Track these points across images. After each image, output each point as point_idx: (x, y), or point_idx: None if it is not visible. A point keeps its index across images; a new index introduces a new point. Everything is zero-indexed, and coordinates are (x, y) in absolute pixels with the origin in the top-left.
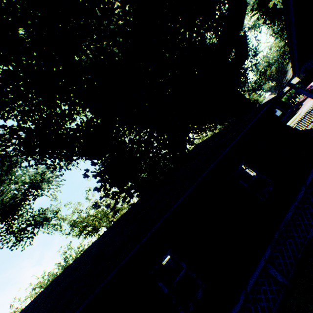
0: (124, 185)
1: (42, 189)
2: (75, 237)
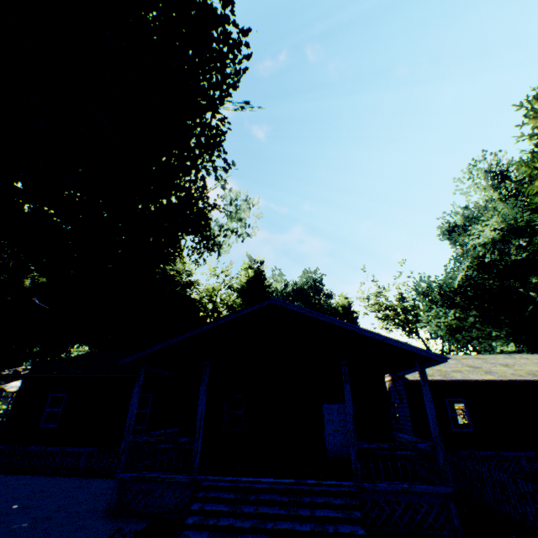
0: None
1: None
2: None
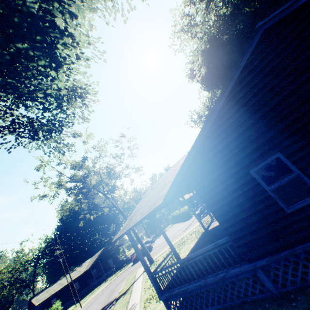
0: None
1: (69, 106)
2: (56, 186)
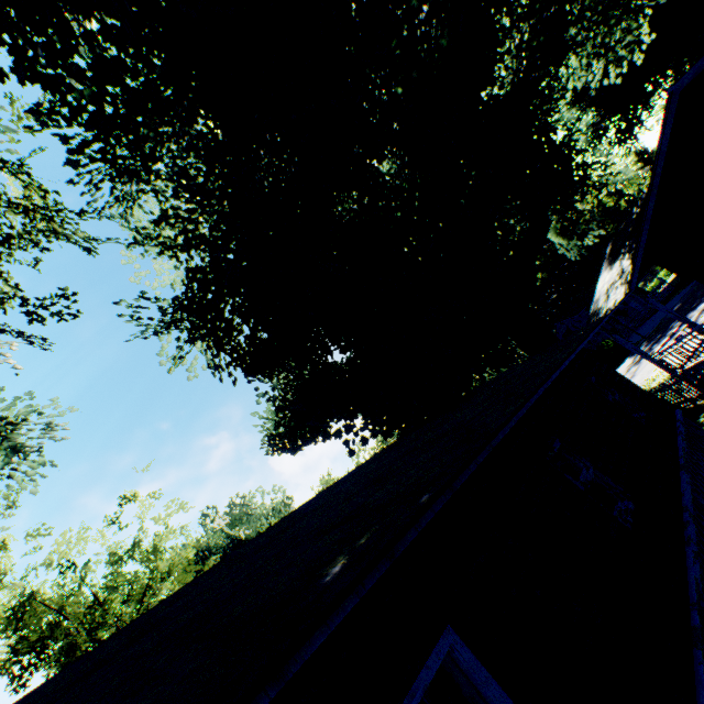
0: (350, 418)
1: None
2: None
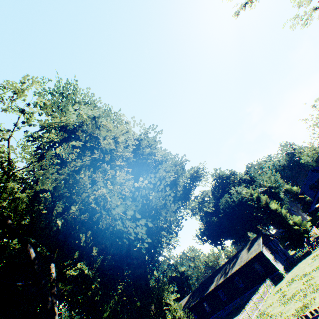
0: None
1: None
2: None
